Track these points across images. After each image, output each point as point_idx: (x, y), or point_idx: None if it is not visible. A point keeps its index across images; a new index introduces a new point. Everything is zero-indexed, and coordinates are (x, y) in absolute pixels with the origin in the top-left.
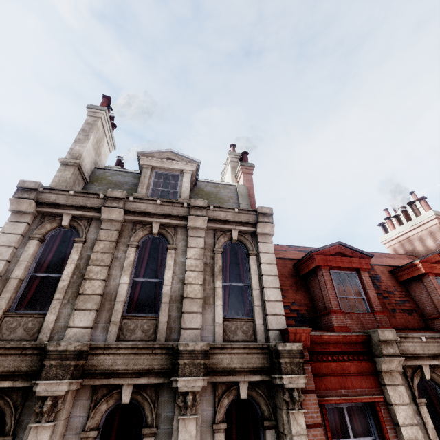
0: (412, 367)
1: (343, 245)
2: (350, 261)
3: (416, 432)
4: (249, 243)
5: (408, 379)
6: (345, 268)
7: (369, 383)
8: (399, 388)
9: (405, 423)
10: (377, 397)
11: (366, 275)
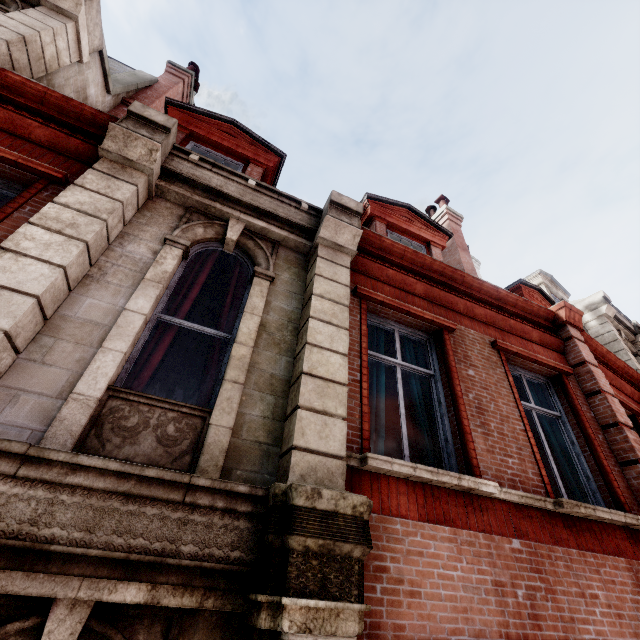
0: (210, 216)
1: (239, 127)
2: (238, 144)
3: (86, 223)
4: (16, 7)
5: (183, 219)
6: (226, 153)
7: (64, 165)
8: (121, 184)
9: (72, 205)
10: (49, 168)
11: (257, 169)
